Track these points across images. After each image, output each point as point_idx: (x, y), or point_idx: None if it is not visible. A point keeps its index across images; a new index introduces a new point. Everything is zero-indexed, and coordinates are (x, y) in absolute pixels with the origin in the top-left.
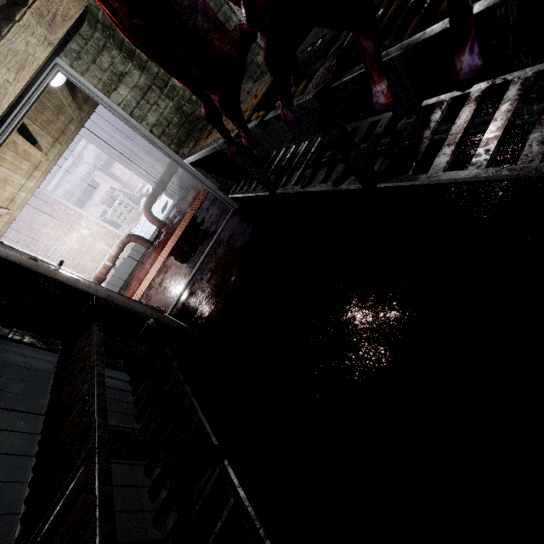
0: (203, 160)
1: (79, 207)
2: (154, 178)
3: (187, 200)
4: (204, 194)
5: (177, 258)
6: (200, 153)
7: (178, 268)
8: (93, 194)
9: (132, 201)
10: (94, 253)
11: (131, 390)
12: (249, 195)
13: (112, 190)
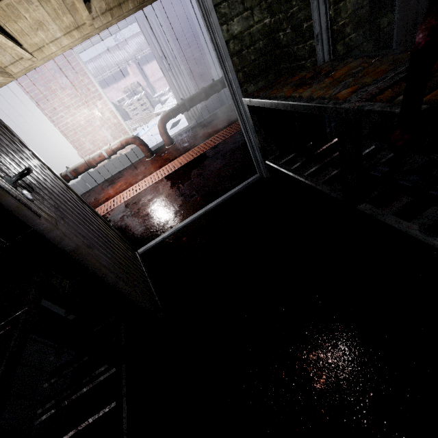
0: (263, 108)
1: (104, 85)
2: (182, 95)
3: (203, 131)
4: (225, 135)
5: (172, 189)
6: (282, 102)
7: (169, 201)
8: (120, 79)
9: (149, 102)
10: (96, 137)
11: (57, 346)
12: (300, 179)
13: (137, 85)
